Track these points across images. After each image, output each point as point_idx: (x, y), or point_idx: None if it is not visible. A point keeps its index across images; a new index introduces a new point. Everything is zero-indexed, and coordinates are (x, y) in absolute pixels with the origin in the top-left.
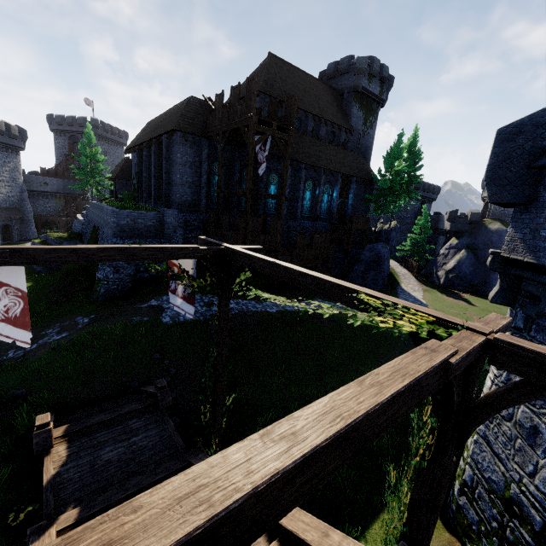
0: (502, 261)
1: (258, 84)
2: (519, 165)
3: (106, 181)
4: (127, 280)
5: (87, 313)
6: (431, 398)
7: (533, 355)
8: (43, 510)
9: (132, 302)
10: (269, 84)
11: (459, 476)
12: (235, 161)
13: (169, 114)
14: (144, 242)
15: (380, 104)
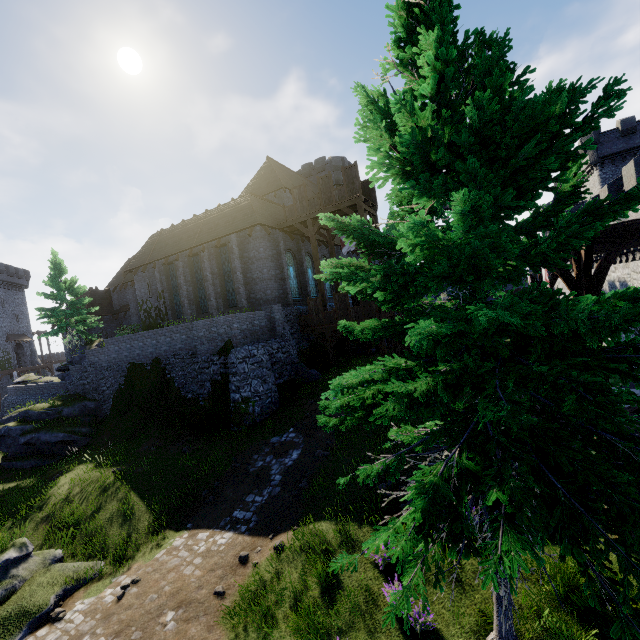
0: None
1: (279, 182)
2: None
3: (91, 317)
4: (275, 389)
5: (275, 432)
6: None
7: None
8: None
9: (313, 402)
10: (285, 181)
11: None
12: (300, 250)
13: (213, 217)
14: (268, 345)
15: None
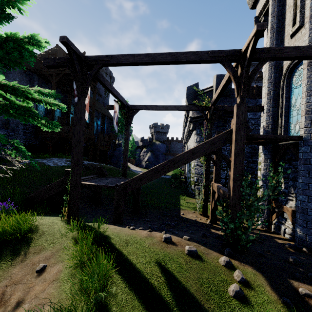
0: (192, 118)
1: None
2: (192, 95)
3: None
4: None
5: None
6: (206, 122)
7: (219, 106)
8: (110, 185)
9: (6, 164)
10: None
11: (193, 183)
12: None
13: None
14: None
15: None
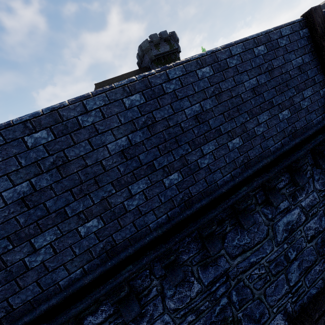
0: None
1: None
2: None
3: None
4: None
5: None
6: None
7: None
8: None
9: None
10: None
11: None
12: None
13: None
14: None
15: (176, 52)
